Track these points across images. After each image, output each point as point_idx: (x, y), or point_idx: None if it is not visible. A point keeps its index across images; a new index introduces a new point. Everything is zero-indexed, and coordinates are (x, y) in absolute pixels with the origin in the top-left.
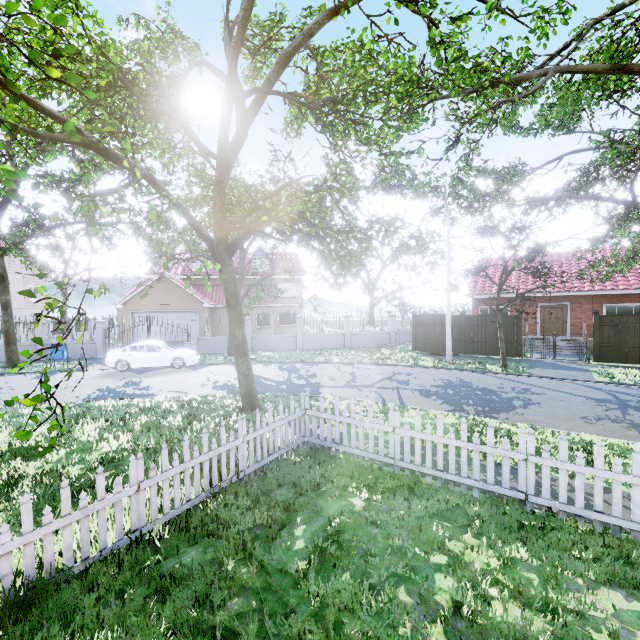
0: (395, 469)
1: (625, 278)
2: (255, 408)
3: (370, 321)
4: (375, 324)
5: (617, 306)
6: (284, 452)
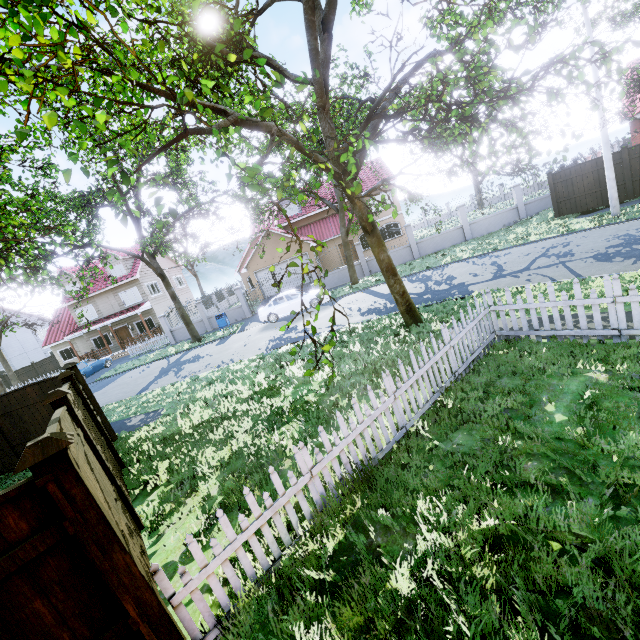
0: (621, 339)
1: None
2: (418, 321)
3: (479, 204)
4: (485, 205)
5: None
6: (481, 349)
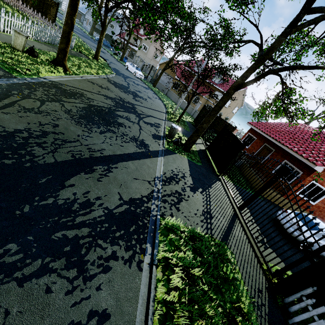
0: None
1: (318, 154)
2: (95, 58)
3: None
4: None
5: (289, 165)
6: None
